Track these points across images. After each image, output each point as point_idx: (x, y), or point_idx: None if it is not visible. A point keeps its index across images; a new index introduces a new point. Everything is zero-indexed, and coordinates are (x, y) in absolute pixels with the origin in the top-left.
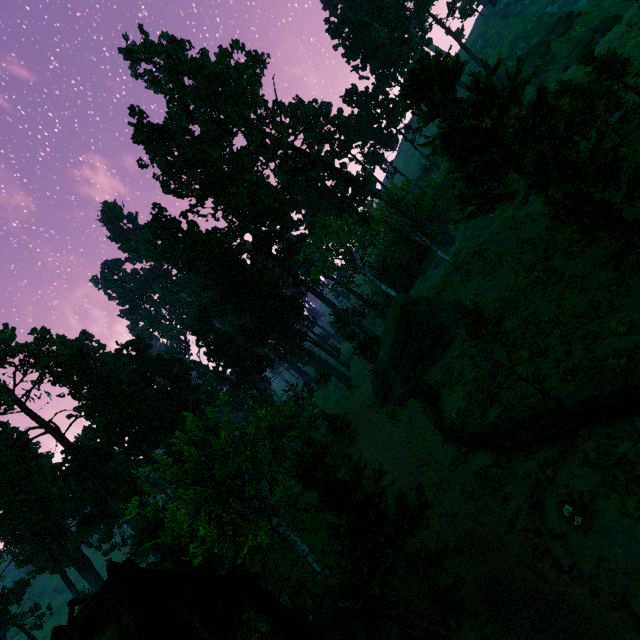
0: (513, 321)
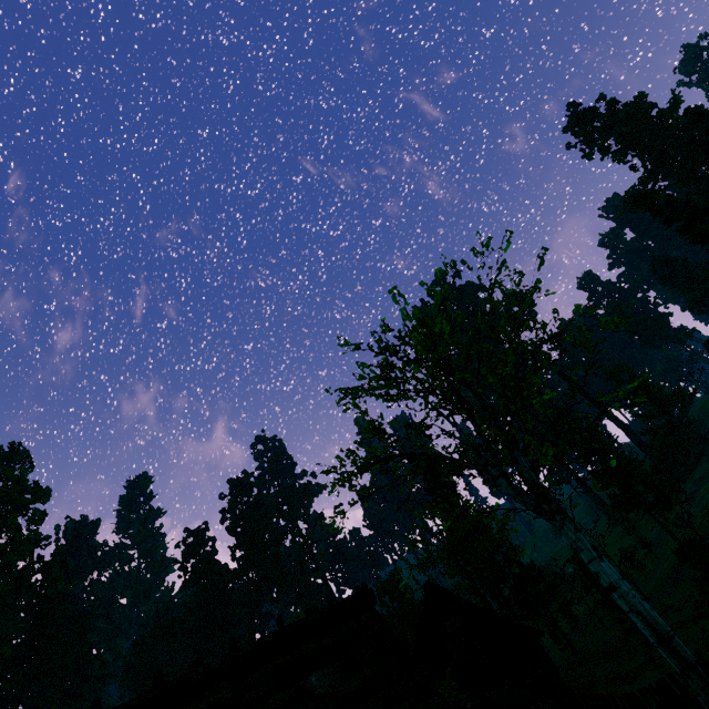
0: None
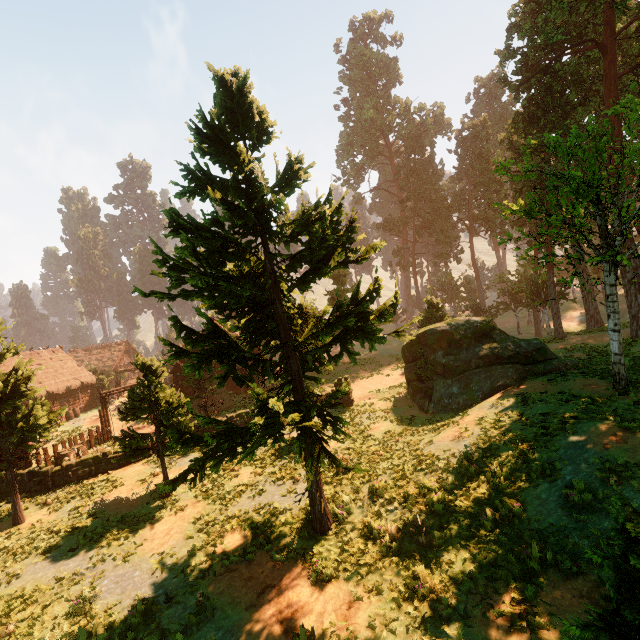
0: (339, 446)
